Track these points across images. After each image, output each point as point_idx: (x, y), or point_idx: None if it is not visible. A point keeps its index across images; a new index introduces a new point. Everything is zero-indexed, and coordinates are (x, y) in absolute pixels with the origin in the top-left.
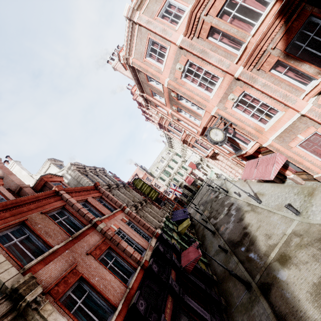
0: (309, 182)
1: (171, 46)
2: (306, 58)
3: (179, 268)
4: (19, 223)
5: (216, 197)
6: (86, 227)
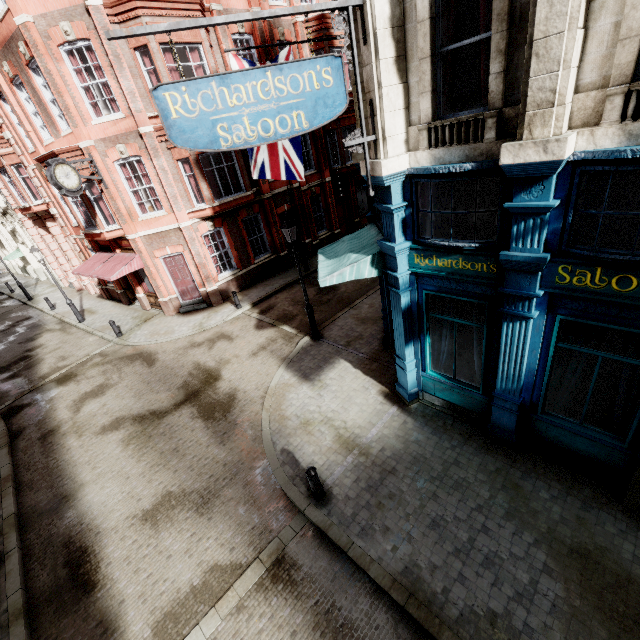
0: (155, 310)
1: None
2: (211, 180)
3: None
4: None
5: None
6: None
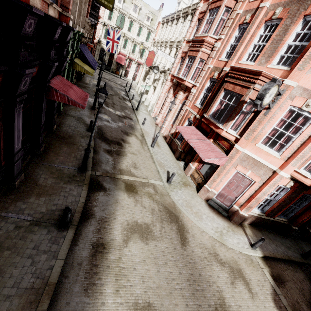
0: (190, 179)
1: None
2: None
3: (46, 79)
4: None
5: (124, 99)
6: None
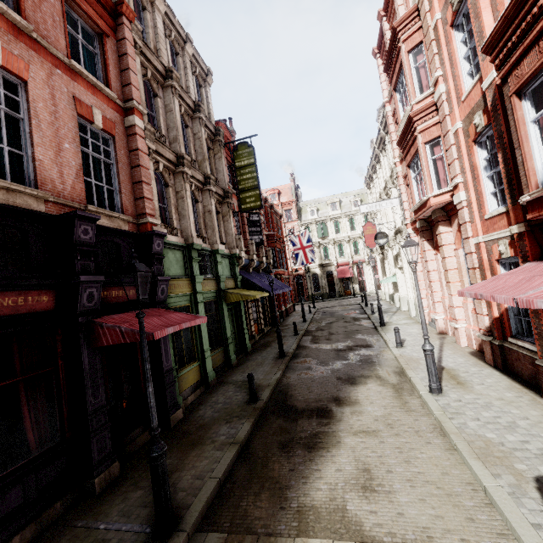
0: None
1: None
2: None
3: (77, 310)
4: None
5: (356, 319)
6: None
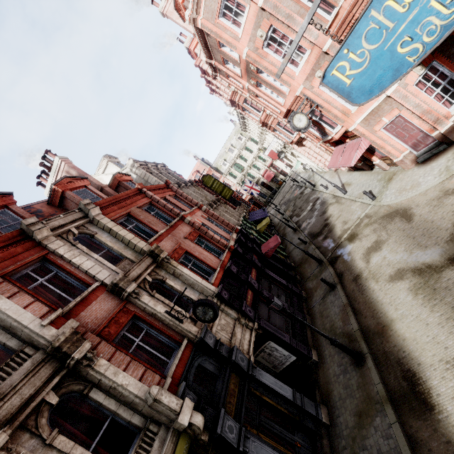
0: (393, 168)
1: (251, 5)
2: None
3: (260, 254)
4: (126, 215)
5: (301, 193)
6: (177, 220)
